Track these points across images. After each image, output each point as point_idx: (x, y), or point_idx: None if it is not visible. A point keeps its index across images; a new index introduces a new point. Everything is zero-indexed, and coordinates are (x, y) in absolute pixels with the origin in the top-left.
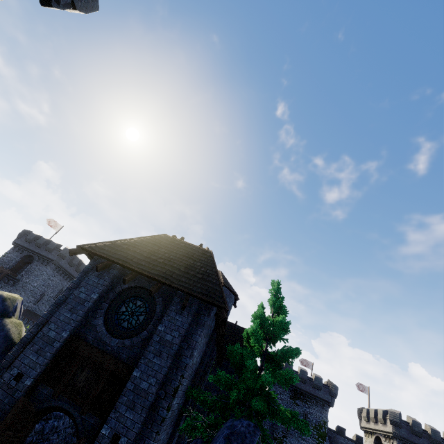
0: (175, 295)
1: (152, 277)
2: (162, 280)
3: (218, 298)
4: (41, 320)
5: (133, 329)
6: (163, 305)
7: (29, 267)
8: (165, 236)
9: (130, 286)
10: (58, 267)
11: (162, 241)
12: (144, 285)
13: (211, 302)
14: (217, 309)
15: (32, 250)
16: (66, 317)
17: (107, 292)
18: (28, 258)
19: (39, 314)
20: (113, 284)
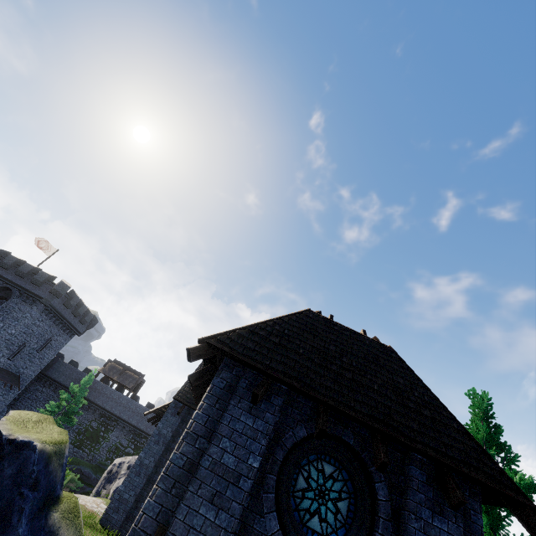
0: (414, 465)
1: (371, 424)
2: (391, 433)
3: (500, 477)
4: (144, 524)
5: (334, 535)
6: (386, 482)
7: (4, 305)
8: (310, 313)
9: (310, 434)
10: (49, 308)
11: (316, 326)
12: (338, 432)
13: (503, 491)
14: (508, 504)
15: (10, 280)
16: (207, 520)
17: (268, 446)
18: (2, 291)
19: (15, 373)
20: (276, 427)
